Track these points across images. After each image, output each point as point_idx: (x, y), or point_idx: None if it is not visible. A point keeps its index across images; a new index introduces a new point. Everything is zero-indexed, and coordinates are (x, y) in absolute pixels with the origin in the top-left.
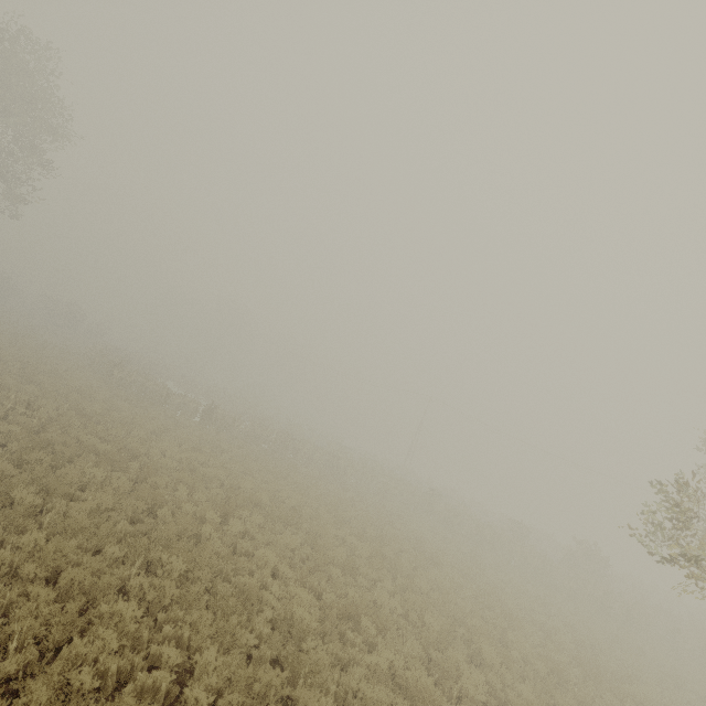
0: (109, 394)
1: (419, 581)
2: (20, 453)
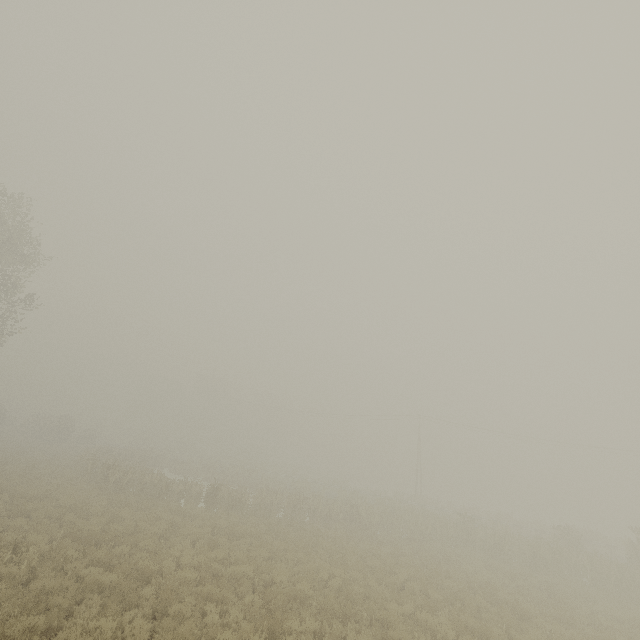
0: (107, 503)
1: None
2: (2, 629)
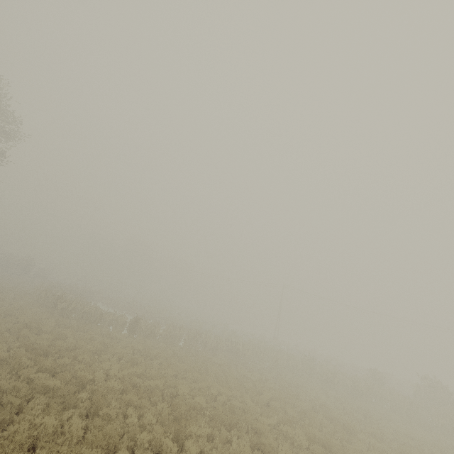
0: (55, 324)
1: None
2: None
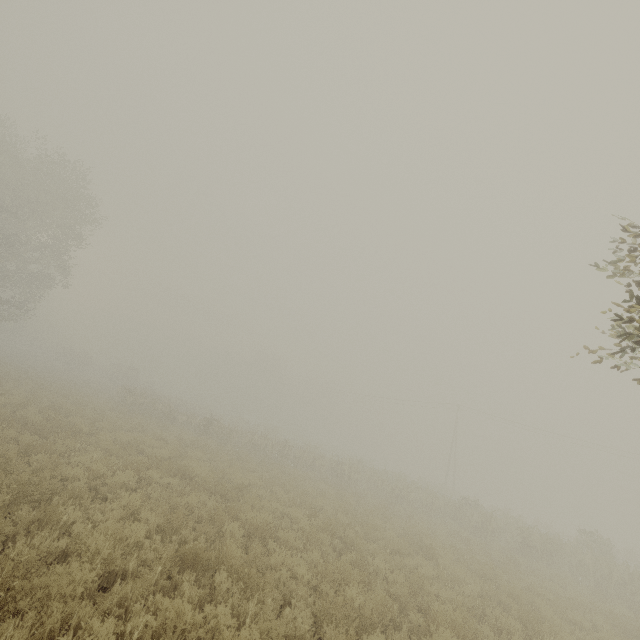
0: (108, 408)
1: (376, 561)
2: None
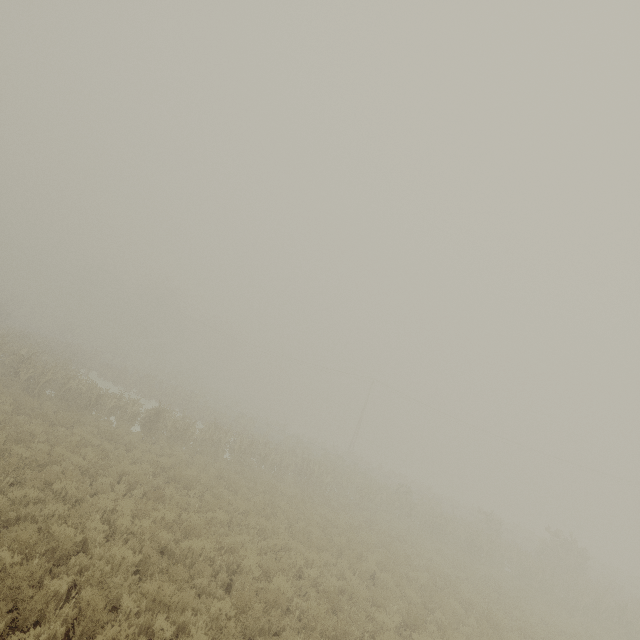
0: (11, 407)
1: None
2: None
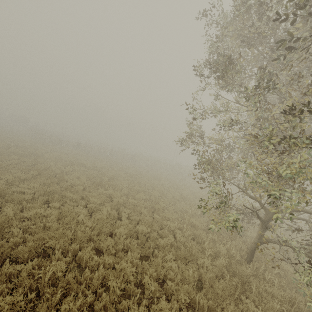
0: (33, 142)
1: (143, 181)
2: None
